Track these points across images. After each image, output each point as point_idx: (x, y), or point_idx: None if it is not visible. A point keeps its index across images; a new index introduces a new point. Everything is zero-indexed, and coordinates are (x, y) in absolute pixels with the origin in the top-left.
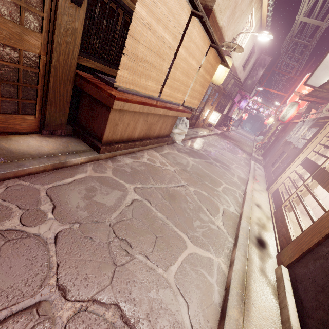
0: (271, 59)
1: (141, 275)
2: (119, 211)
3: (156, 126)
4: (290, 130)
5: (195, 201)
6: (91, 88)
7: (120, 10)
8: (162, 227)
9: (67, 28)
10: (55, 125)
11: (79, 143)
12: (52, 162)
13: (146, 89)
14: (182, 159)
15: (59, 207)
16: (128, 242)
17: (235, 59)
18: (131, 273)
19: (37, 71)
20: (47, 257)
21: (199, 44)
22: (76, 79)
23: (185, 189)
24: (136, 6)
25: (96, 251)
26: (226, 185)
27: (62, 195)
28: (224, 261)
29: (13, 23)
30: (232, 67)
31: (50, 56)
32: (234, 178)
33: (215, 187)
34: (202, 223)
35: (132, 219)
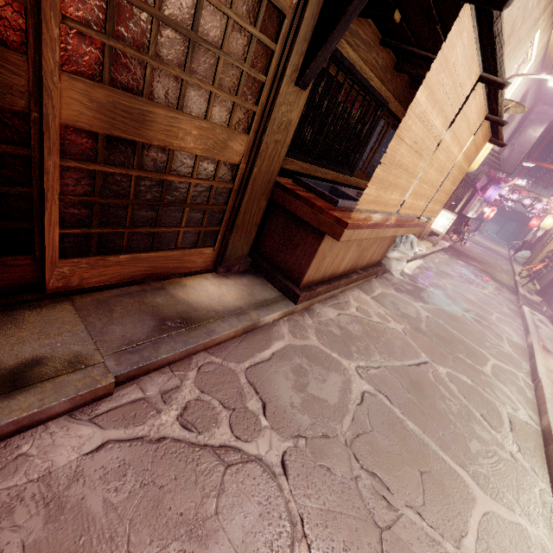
0: None
1: (422, 552)
2: (350, 414)
3: (368, 251)
4: None
5: (455, 396)
6: (301, 207)
7: (343, 79)
8: (422, 451)
9: (281, 122)
10: (234, 258)
11: (265, 285)
12: (244, 323)
13: (387, 205)
14: (406, 305)
15: (270, 406)
16: (382, 480)
17: None
18: (407, 547)
19: (231, 186)
20: (282, 501)
21: (471, 121)
22: (275, 192)
23: (432, 370)
24: (417, 93)
25: (343, 496)
26: (496, 362)
27: (266, 381)
28: (550, 536)
29: (221, 127)
30: None
31: (251, 164)
32: (504, 345)
33: (478, 365)
34: (483, 447)
35: (373, 432)
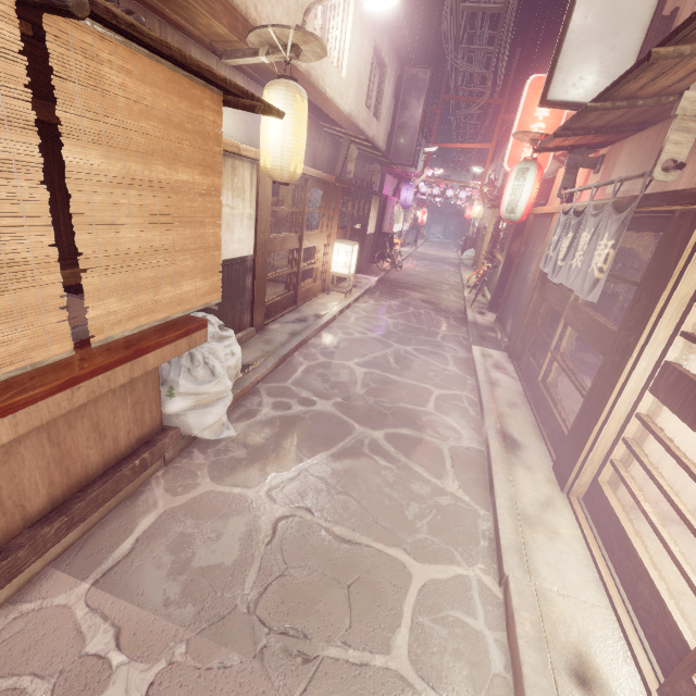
0: (430, 73)
1: None
2: None
3: None
4: (538, 237)
5: None
6: None
7: None
8: None
9: None
10: None
11: None
12: None
13: None
14: (224, 522)
15: None
16: None
17: (337, 91)
18: None
19: None
20: None
21: None
22: None
23: None
24: None
25: None
26: (426, 573)
27: None
28: None
29: None
30: (335, 115)
31: None
32: (445, 482)
33: (376, 652)
34: None
35: None
